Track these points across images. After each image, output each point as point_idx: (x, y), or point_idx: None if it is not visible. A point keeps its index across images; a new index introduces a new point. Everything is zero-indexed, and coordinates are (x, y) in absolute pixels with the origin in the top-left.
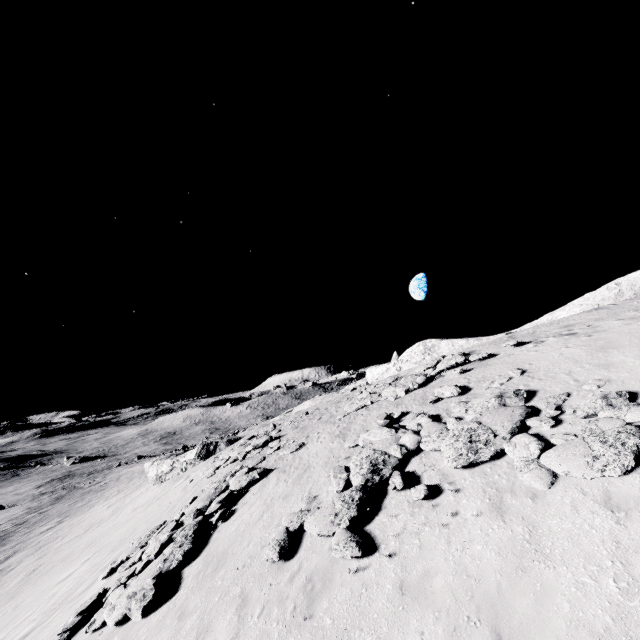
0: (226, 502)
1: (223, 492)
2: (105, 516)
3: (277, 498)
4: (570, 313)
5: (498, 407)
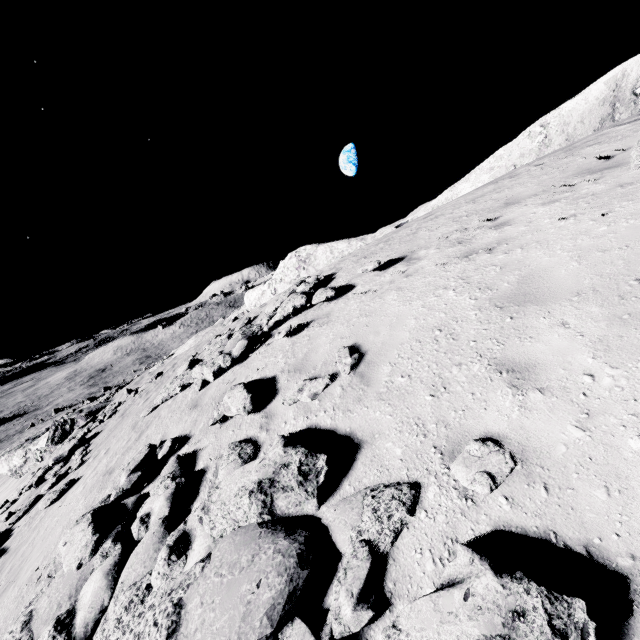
0: None
1: None
2: None
3: None
4: (476, 185)
5: (253, 528)
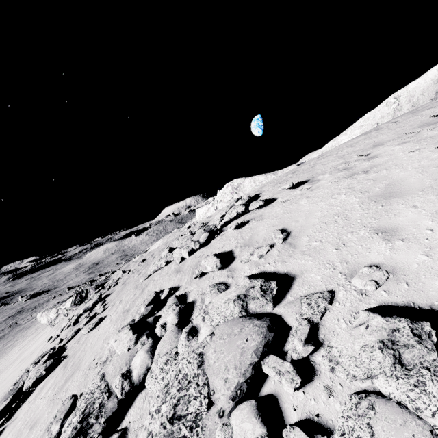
0: (4, 414)
1: (20, 388)
2: (10, 362)
3: (29, 424)
4: (351, 136)
5: (237, 318)
